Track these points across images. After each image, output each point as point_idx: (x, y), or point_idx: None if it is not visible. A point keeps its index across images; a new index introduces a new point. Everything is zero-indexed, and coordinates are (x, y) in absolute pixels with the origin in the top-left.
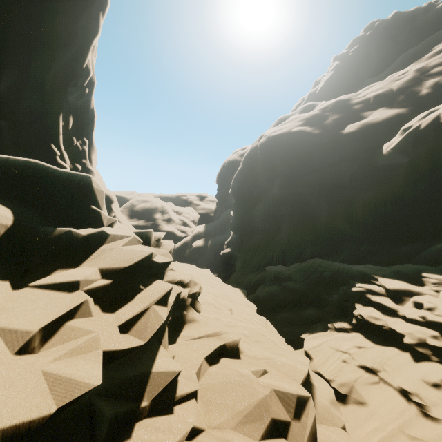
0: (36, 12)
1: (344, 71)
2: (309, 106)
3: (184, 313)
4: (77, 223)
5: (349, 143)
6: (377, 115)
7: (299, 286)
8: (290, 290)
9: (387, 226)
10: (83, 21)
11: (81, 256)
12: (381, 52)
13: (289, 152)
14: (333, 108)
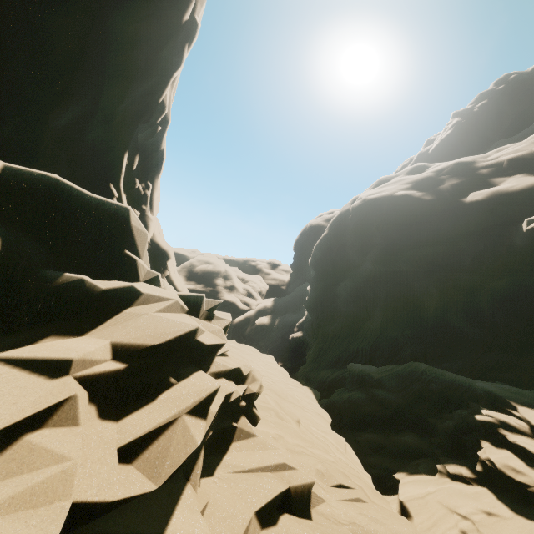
0: (117, 39)
1: (466, 129)
2: (419, 166)
3: (233, 425)
4: (102, 272)
5: (472, 214)
6: (513, 183)
7: (393, 399)
8: (380, 401)
9: (528, 331)
10: (166, 52)
11: (92, 319)
12: (517, 110)
13: (390, 219)
14: (452, 170)
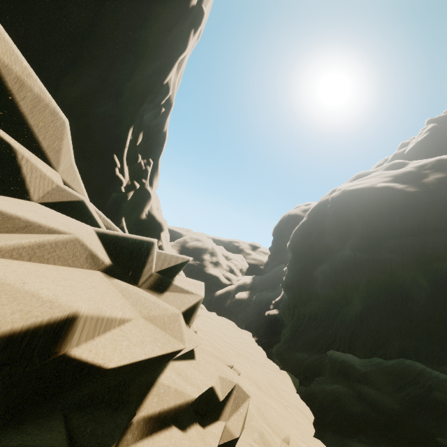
0: (129, 15)
1: (443, 133)
2: (398, 163)
3: None
4: None
5: None
6: None
7: (386, 402)
8: (369, 402)
9: None
10: (174, 35)
11: None
12: None
13: (371, 209)
14: (435, 166)
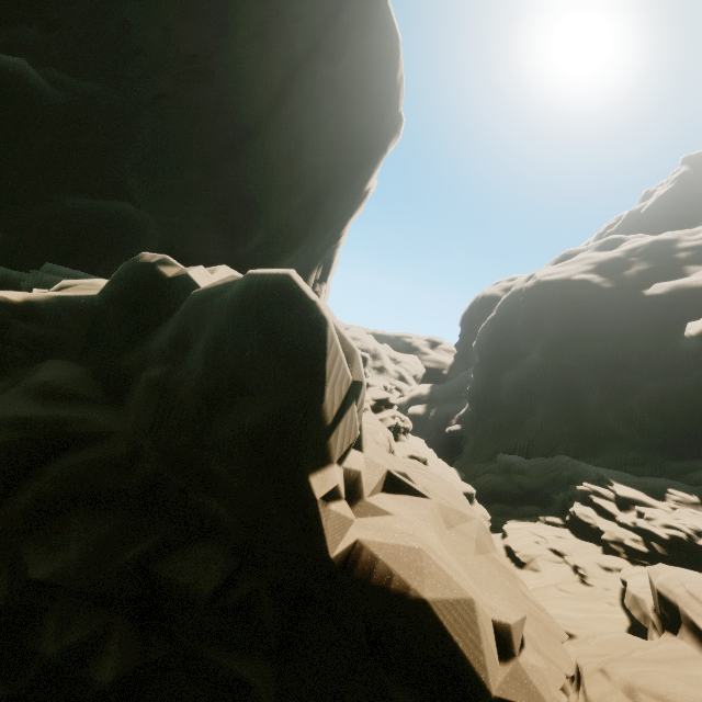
0: (327, 213)
1: (694, 184)
2: (613, 240)
3: (399, 435)
4: None
5: (648, 310)
6: None
7: (529, 481)
8: (517, 483)
9: (669, 433)
10: (353, 206)
11: None
12: None
13: (562, 307)
14: (646, 251)
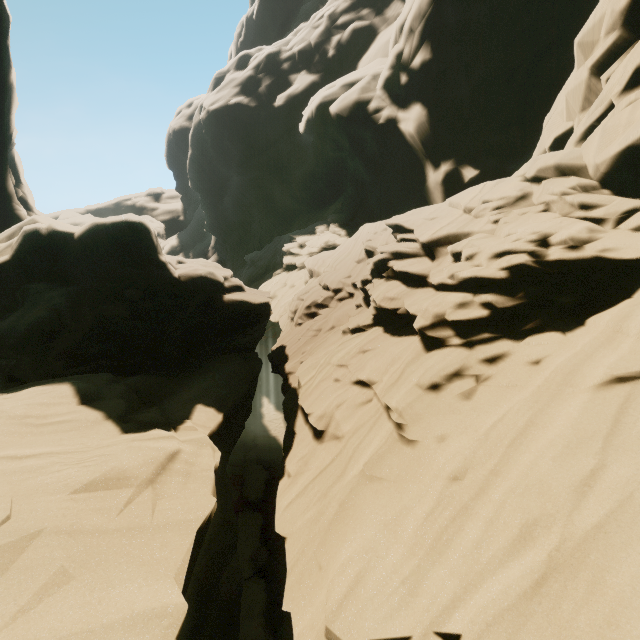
0: None
1: None
2: (244, 57)
3: None
4: None
5: (281, 119)
6: (299, 83)
7: (265, 261)
8: (260, 266)
9: (314, 197)
10: (6, 101)
11: None
12: None
13: (234, 132)
14: (266, 66)
